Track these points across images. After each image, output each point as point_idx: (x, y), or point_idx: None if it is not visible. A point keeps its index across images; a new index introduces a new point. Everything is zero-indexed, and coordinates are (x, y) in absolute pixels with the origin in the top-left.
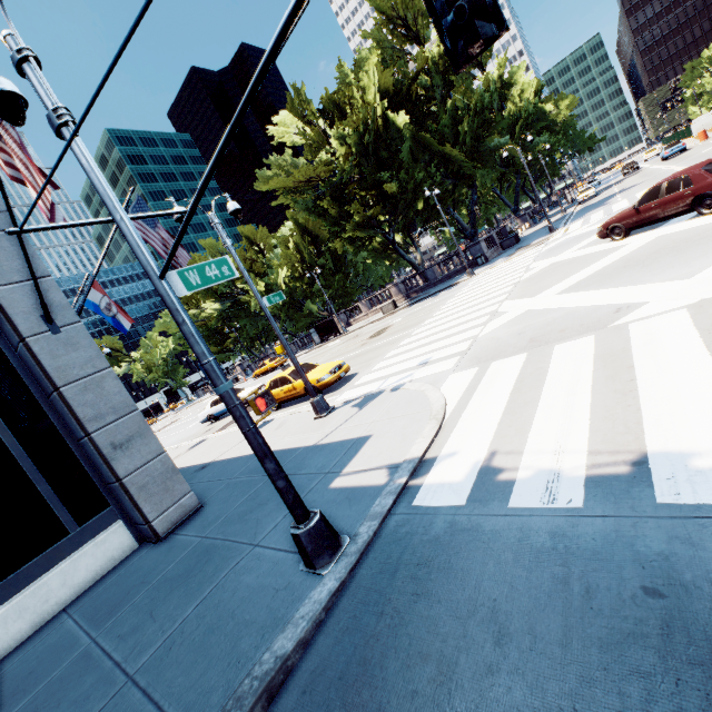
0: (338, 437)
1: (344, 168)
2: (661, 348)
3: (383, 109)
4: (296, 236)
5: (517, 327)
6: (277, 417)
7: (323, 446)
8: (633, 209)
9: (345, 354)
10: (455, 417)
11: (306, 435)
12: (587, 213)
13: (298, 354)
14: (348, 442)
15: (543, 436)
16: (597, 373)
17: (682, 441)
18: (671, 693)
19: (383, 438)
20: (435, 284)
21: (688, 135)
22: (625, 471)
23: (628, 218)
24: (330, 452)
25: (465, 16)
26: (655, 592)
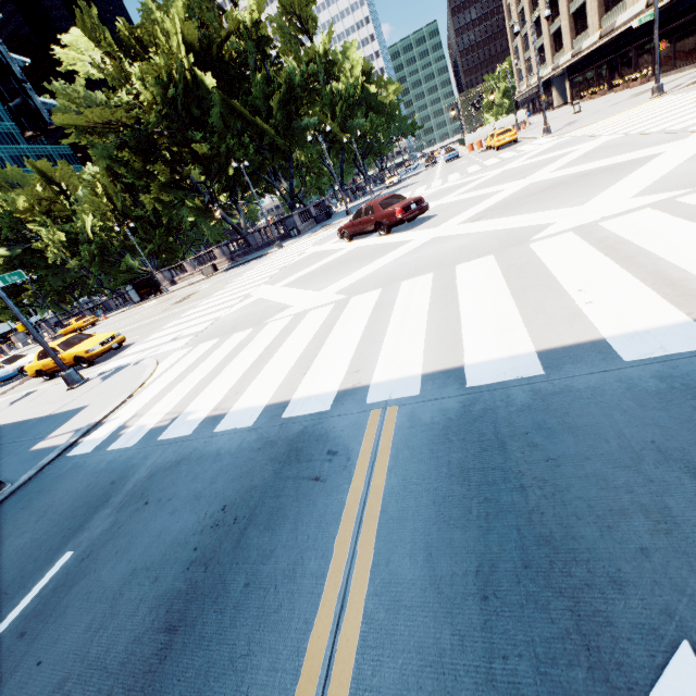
0: (69, 408)
1: (148, 119)
2: (257, 344)
3: (191, 63)
4: (104, 181)
5: (241, 313)
6: (40, 388)
7: (53, 416)
8: (351, 222)
9: (145, 319)
10: (144, 390)
11: (49, 406)
12: None
13: (115, 312)
14: (71, 411)
15: (162, 404)
16: (224, 359)
17: (199, 405)
18: (78, 520)
19: (92, 408)
20: (257, 250)
21: (464, 144)
22: (167, 423)
23: (349, 228)
24: (54, 421)
25: None
26: (114, 482)
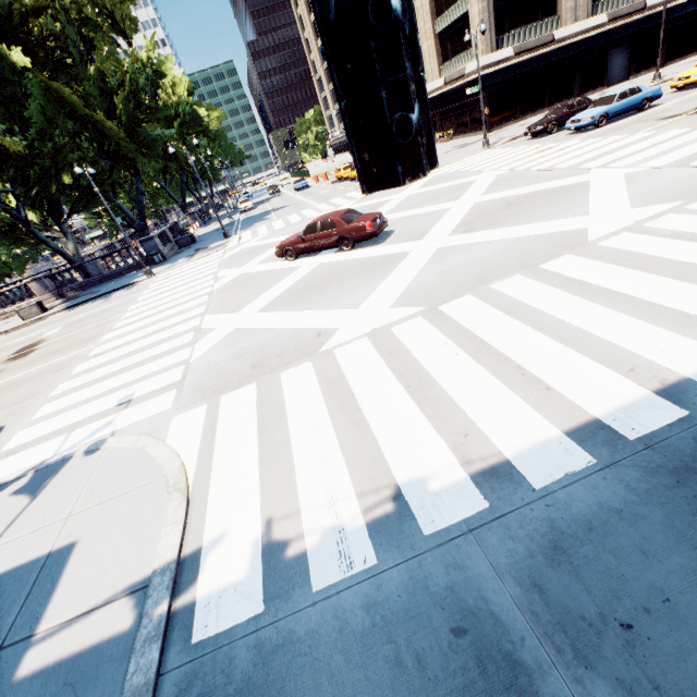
0: (2, 565)
1: None
2: (366, 376)
3: None
4: None
5: (233, 349)
6: None
7: None
8: (300, 238)
9: None
10: (203, 481)
11: None
12: (253, 224)
13: None
14: (30, 568)
15: (312, 487)
16: (330, 403)
17: (415, 467)
18: None
19: (101, 543)
20: (101, 280)
21: (308, 175)
22: (392, 508)
23: (297, 244)
24: None
25: (410, 135)
26: (460, 630)
